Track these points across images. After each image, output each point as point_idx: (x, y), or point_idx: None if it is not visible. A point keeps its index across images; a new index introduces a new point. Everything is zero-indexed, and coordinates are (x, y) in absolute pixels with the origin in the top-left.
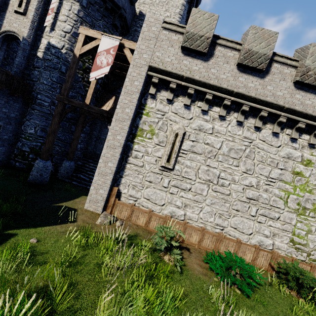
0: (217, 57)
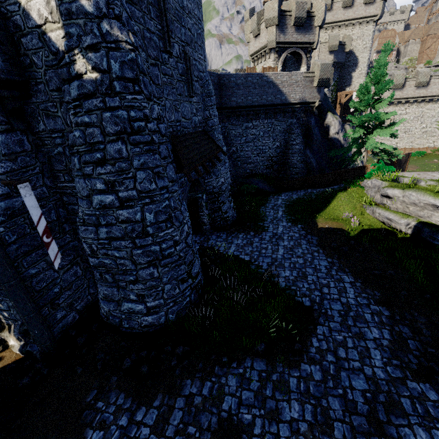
0: (405, 87)
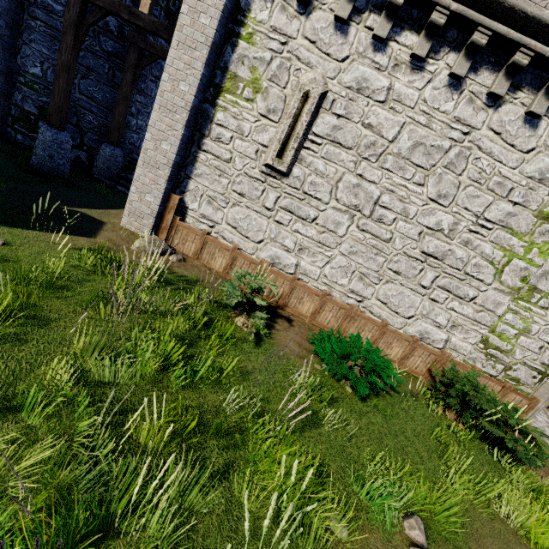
0: None
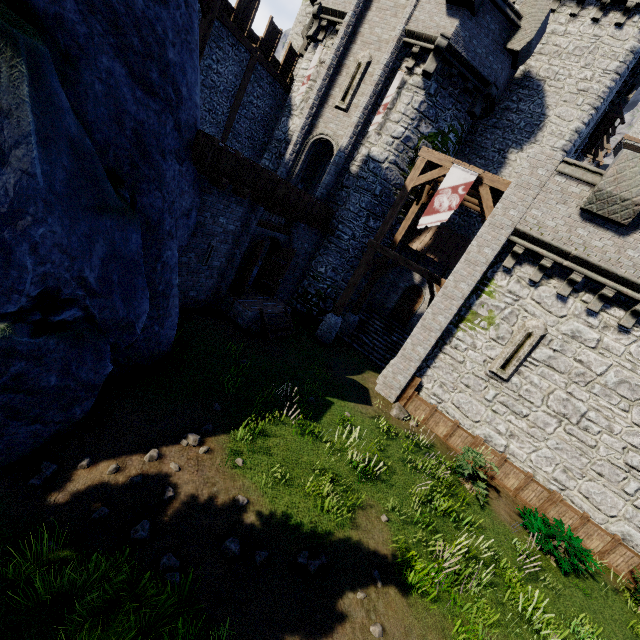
0: None
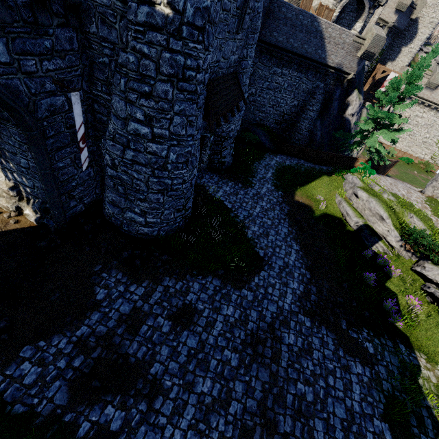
0: (437, 89)
